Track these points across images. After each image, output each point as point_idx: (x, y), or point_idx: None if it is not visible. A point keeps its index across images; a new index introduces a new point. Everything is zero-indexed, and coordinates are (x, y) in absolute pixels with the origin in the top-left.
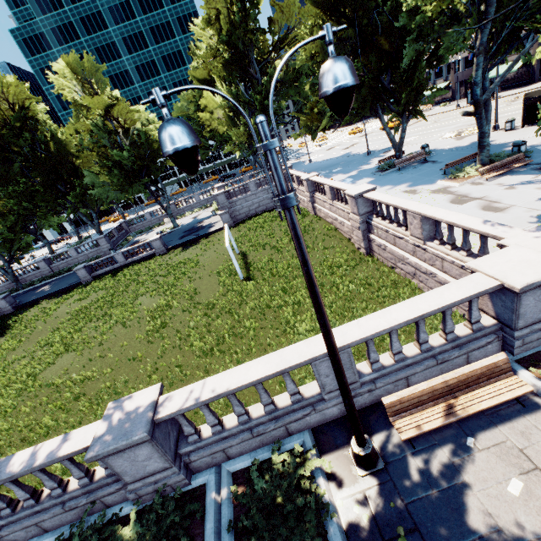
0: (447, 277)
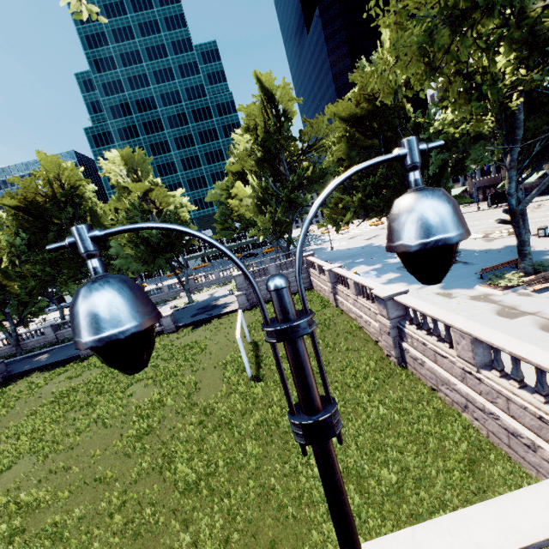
0: (517, 425)
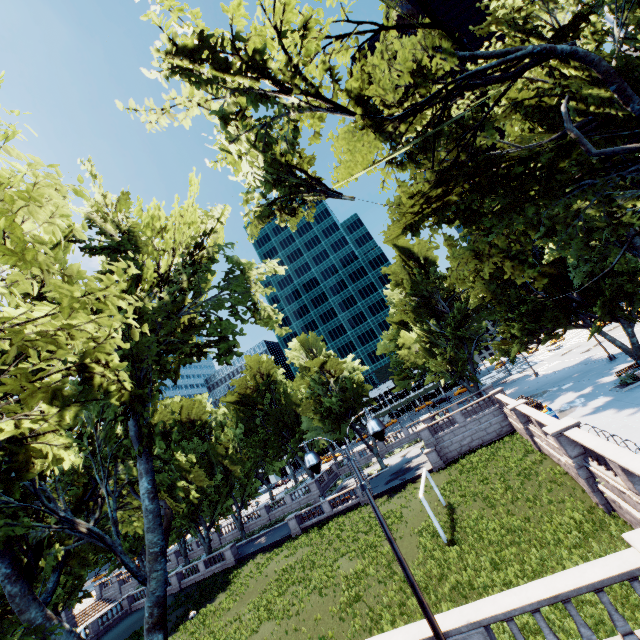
0: None
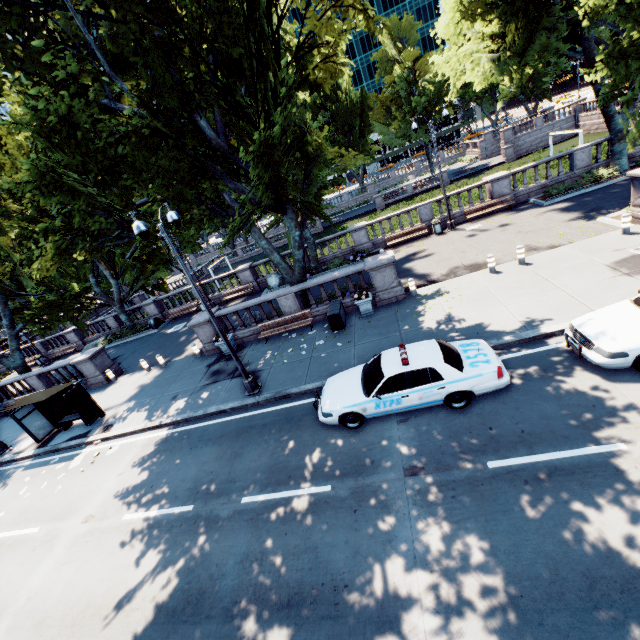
0: None
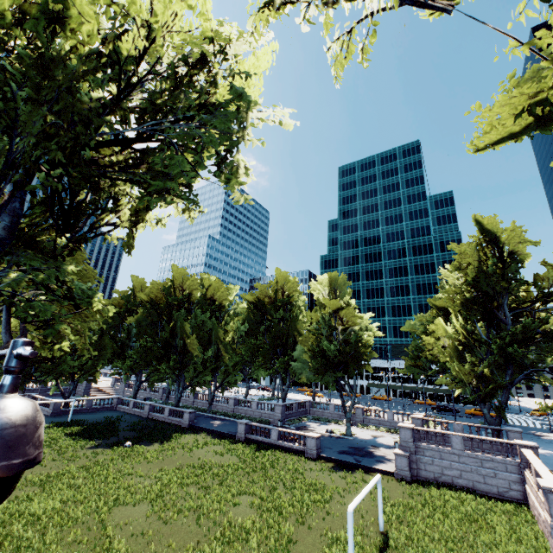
0: None
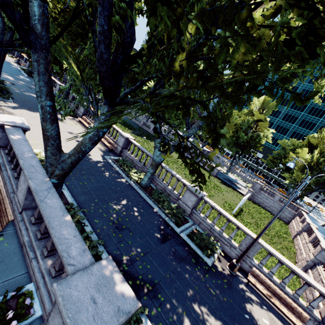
0: None
